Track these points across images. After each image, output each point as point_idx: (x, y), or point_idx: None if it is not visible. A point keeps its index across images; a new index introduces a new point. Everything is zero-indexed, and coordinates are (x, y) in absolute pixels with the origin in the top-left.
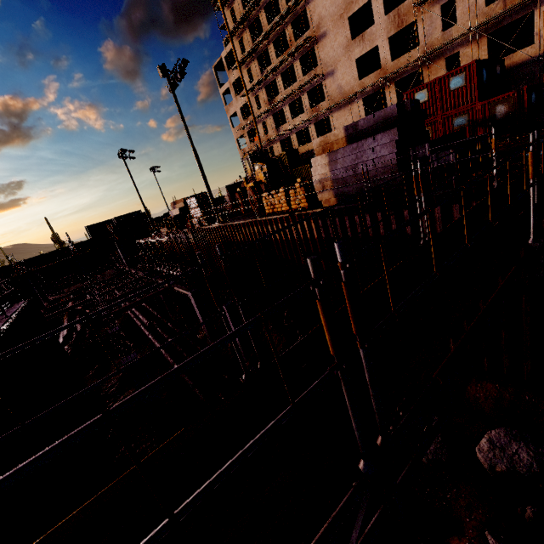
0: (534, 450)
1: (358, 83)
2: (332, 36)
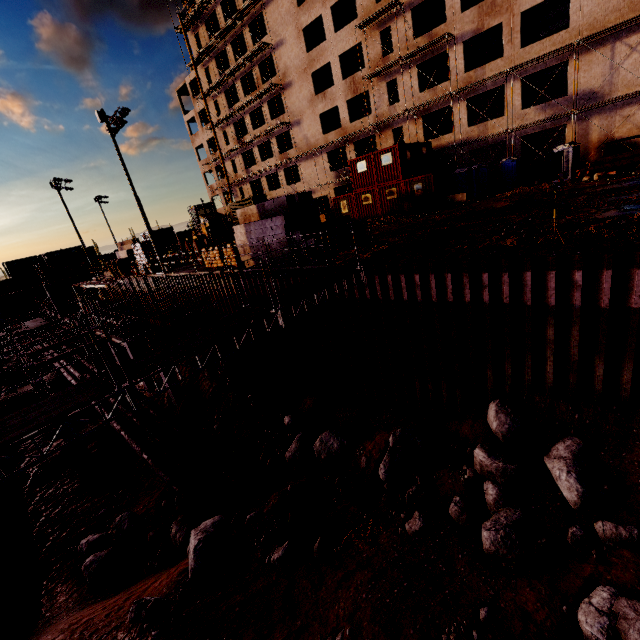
0: (340, 441)
1: (322, 137)
2: (298, 87)
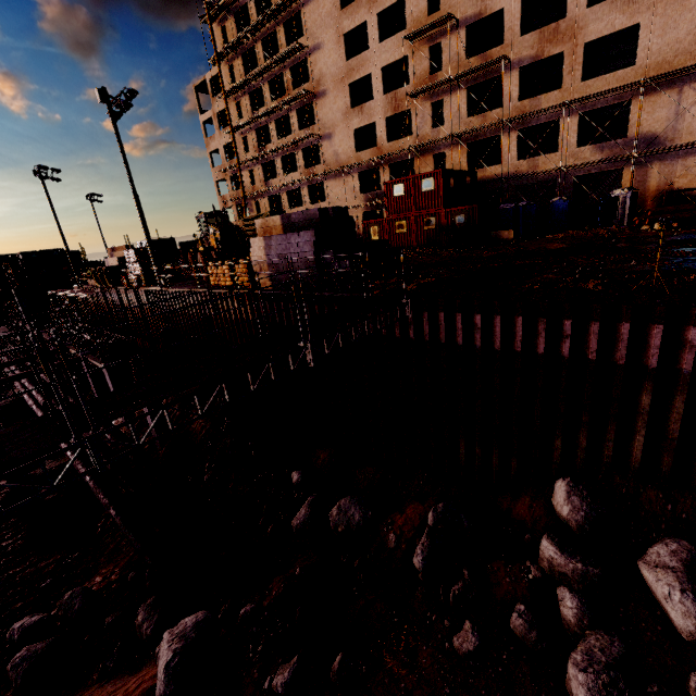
0: (363, 511)
1: (355, 155)
2: (332, 97)
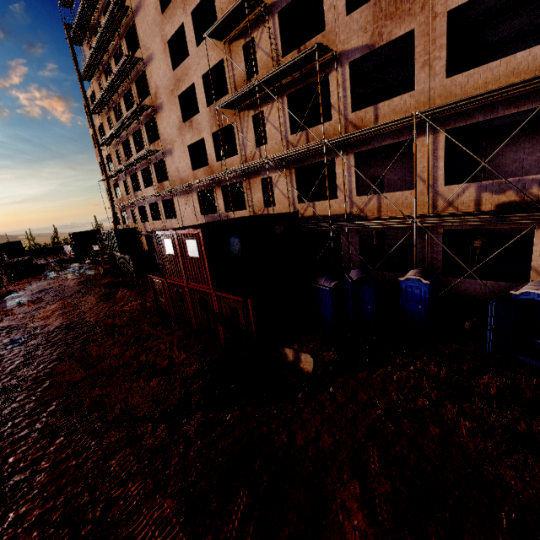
0: None
1: (192, 173)
2: (168, 110)
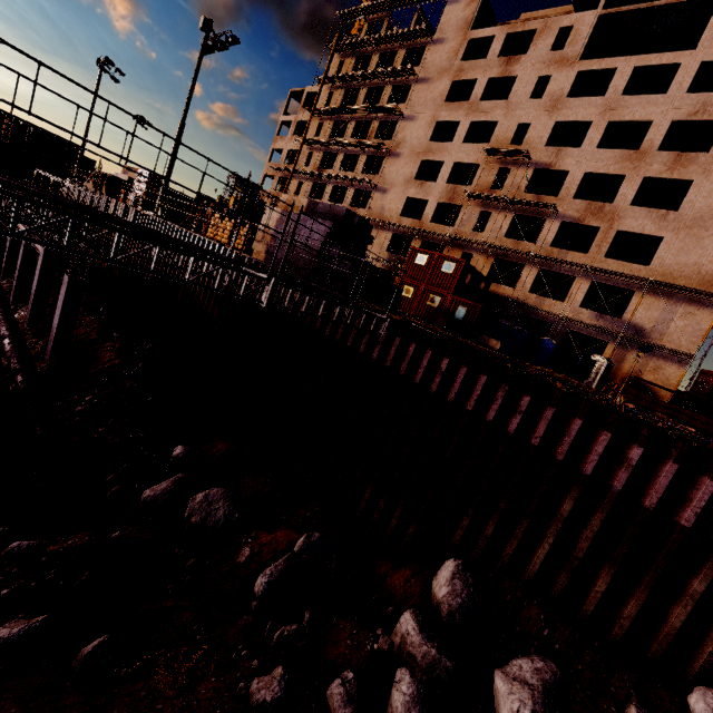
0: (231, 510)
1: (398, 217)
2: (403, 162)
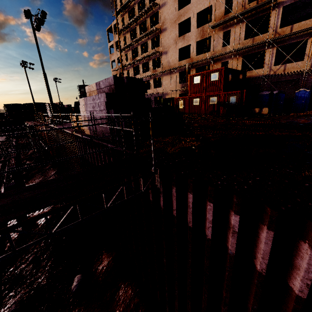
0: None
1: (178, 63)
2: (169, 31)
